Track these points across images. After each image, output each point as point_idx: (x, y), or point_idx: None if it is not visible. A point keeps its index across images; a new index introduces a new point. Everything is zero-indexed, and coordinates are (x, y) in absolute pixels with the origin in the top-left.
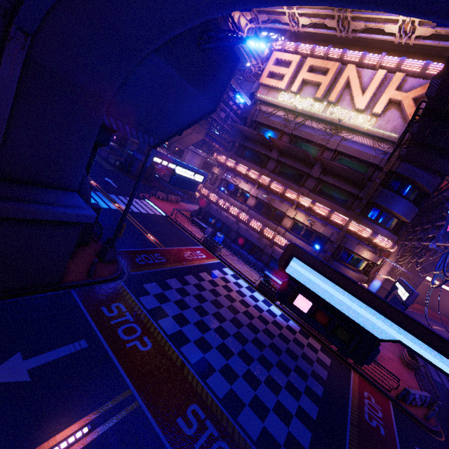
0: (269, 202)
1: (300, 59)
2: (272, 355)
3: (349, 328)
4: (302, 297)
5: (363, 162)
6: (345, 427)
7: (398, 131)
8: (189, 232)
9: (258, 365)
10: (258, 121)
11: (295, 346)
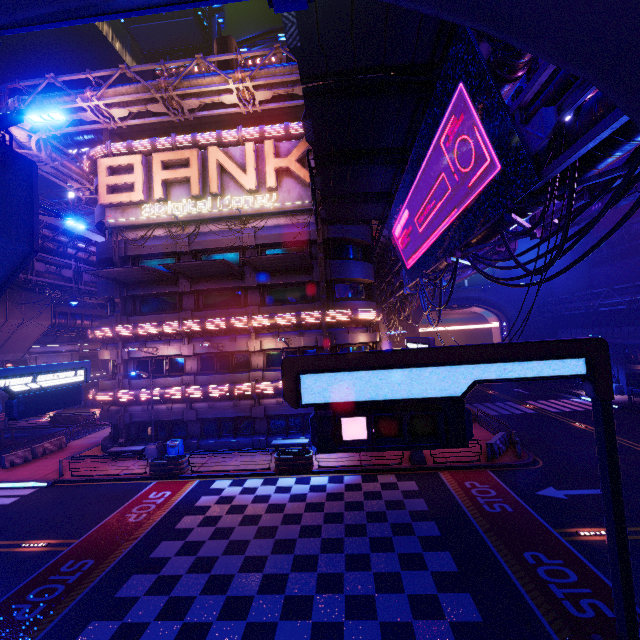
0: (218, 349)
1: (144, 159)
2: (358, 542)
3: (425, 412)
4: (347, 421)
5: (294, 244)
6: (484, 543)
7: (305, 197)
8: (116, 477)
9: (353, 576)
10: (132, 254)
11: (371, 503)
